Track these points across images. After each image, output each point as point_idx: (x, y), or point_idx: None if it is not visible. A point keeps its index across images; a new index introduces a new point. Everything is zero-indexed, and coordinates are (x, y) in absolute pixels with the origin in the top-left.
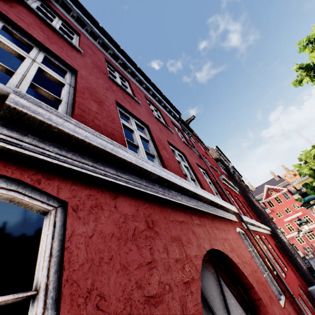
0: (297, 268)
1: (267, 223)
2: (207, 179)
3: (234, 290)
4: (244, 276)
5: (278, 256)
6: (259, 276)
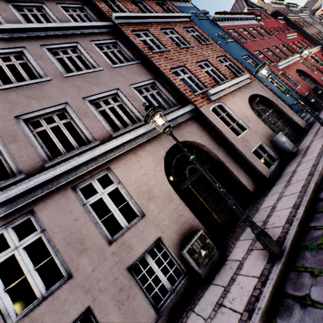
0: None
1: (318, 44)
2: (284, 48)
3: (301, 75)
4: (303, 71)
5: (321, 61)
6: (307, 70)
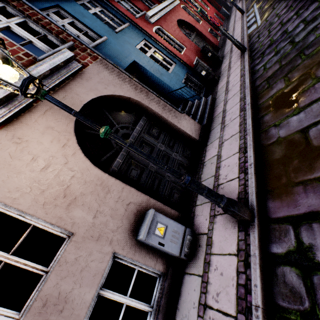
0: (218, 2)
1: None
2: None
3: (186, 28)
4: (187, 22)
5: (205, 4)
6: (191, 20)
